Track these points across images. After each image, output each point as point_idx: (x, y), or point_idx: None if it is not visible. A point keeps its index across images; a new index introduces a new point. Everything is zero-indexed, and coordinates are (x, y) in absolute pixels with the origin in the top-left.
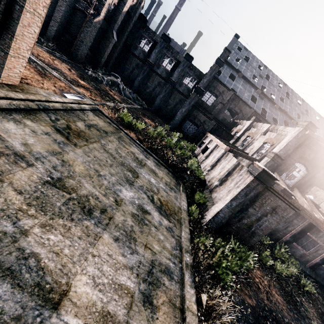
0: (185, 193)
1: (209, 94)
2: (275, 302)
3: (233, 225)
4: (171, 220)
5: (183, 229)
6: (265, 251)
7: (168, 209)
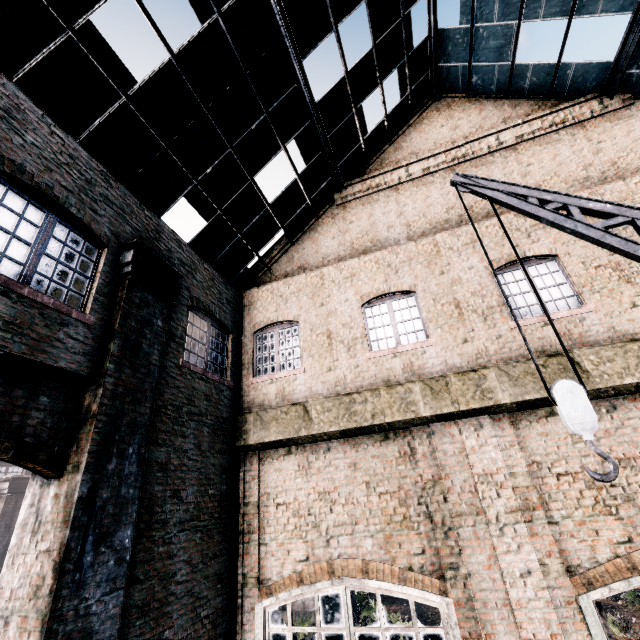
0: None
1: (2, 470)
2: (403, 611)
3: None
4: None
5: None
6: None
7: None
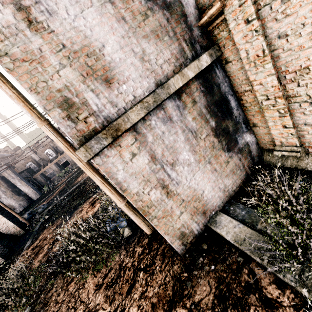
0: None
1: None
2: None
3: None
4: None
5: None
6: None
7: None
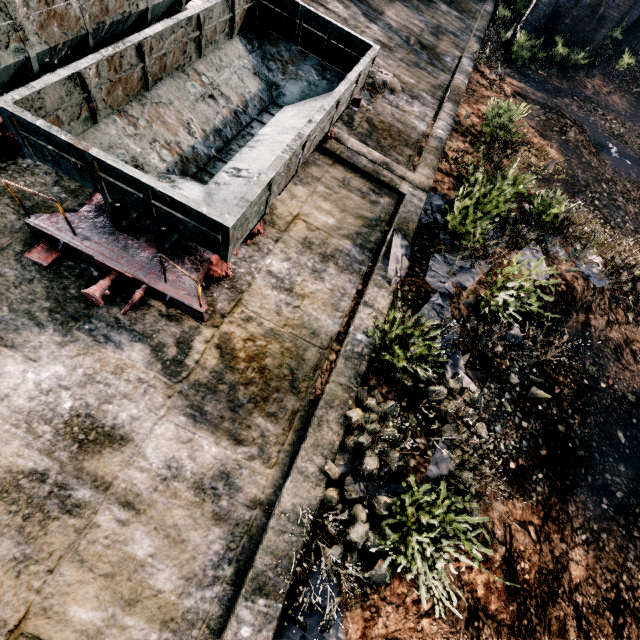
0: (493, 0)
1: None
2: (605, 99)
3: (565, 18)
4: (463, 15)
5: (478, 21)
6: (636, 68)
7: (460, 7)
